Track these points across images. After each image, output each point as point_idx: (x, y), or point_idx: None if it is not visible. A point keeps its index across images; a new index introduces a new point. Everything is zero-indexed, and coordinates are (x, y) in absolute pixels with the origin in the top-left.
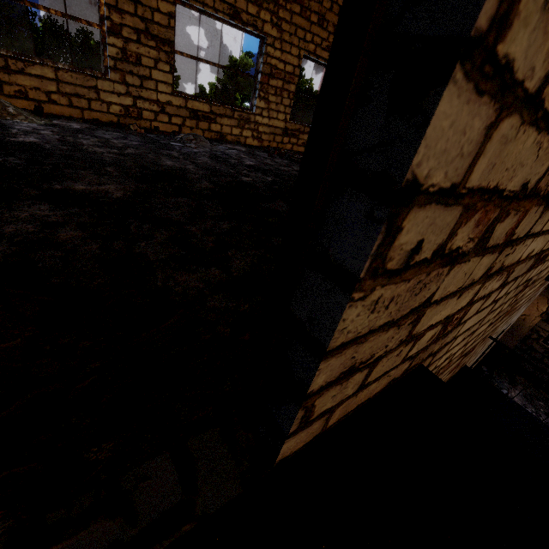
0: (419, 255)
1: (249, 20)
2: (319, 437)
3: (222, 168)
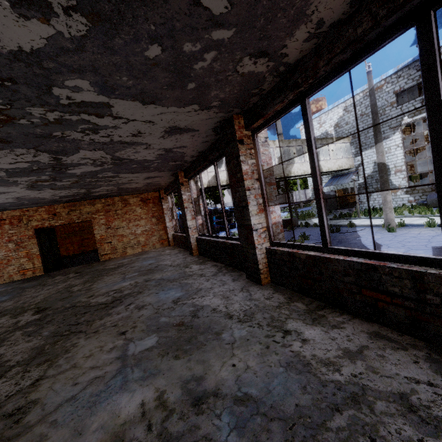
0: None
1: None
2: None
3: None
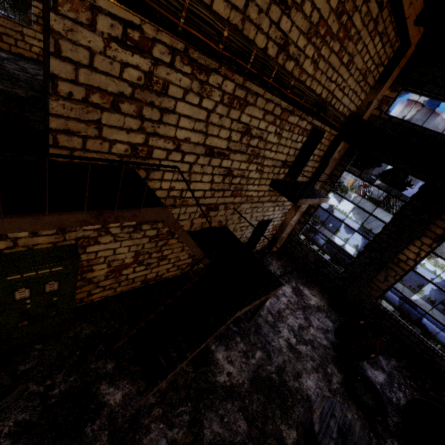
0: (74, 97)
1: None
2: (71, 164)
3: None
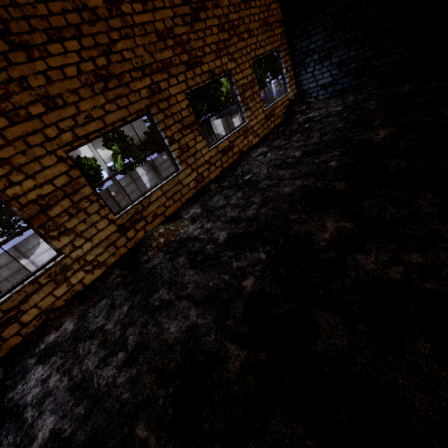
0: None
1: (219, 71)
2: None
3: (306, 169)
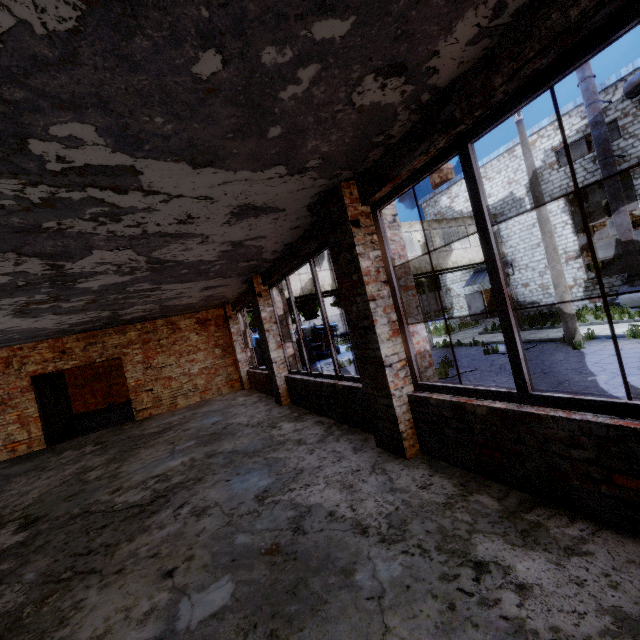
0: None
1: None
2: None
3: None
